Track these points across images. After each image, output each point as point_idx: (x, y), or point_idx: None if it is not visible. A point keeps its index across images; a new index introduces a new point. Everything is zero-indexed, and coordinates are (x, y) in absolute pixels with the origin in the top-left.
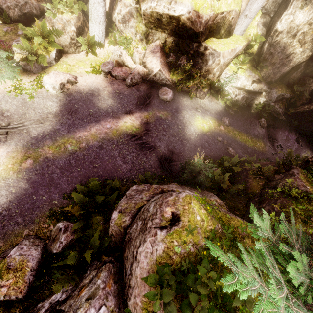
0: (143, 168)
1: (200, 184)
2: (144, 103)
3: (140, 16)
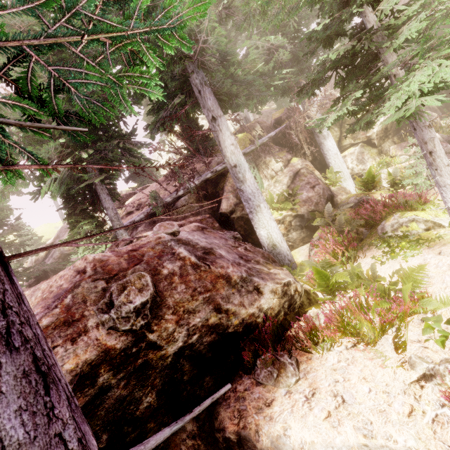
0: None
1: None
2: None
3: (367, 147)
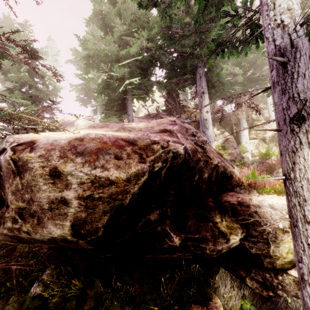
0: None
1: None
2: None
3: (262, 142)
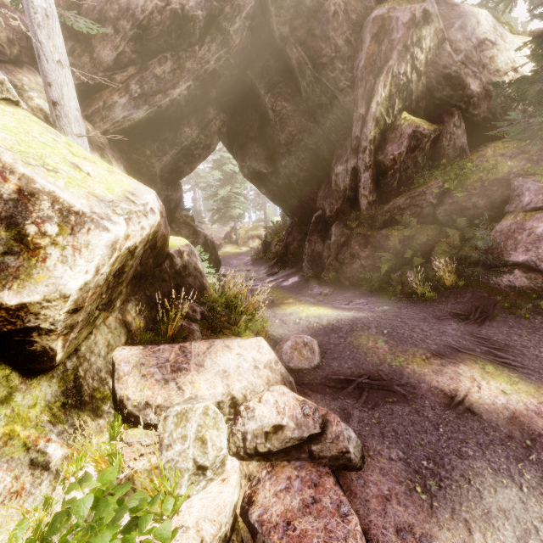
0: (536, 334)
1: (493, 245)
2: (379, 386)
3: None
